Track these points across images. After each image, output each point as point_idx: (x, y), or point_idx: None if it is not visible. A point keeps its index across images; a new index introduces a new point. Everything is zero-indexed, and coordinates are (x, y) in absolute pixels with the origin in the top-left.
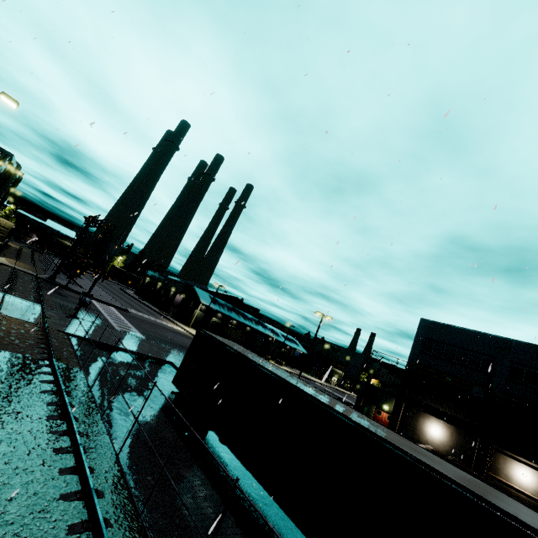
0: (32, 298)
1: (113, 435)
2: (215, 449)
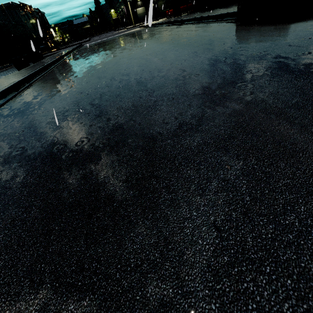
0: None
1: None
2: None
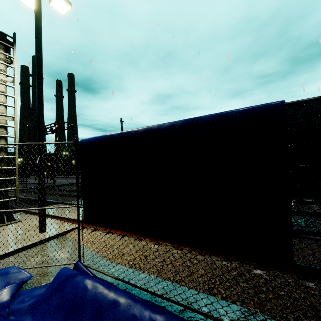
0: None
1: None
2: None
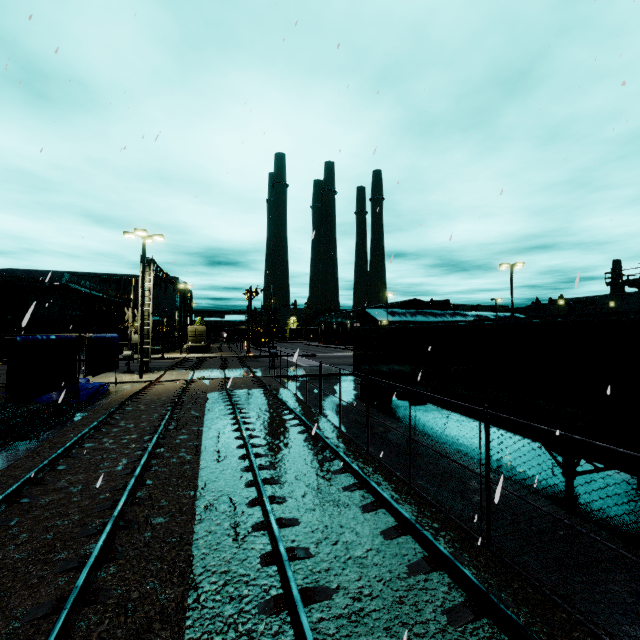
0: (241, 367)
1: (317, 409)
2: (406, 409)
